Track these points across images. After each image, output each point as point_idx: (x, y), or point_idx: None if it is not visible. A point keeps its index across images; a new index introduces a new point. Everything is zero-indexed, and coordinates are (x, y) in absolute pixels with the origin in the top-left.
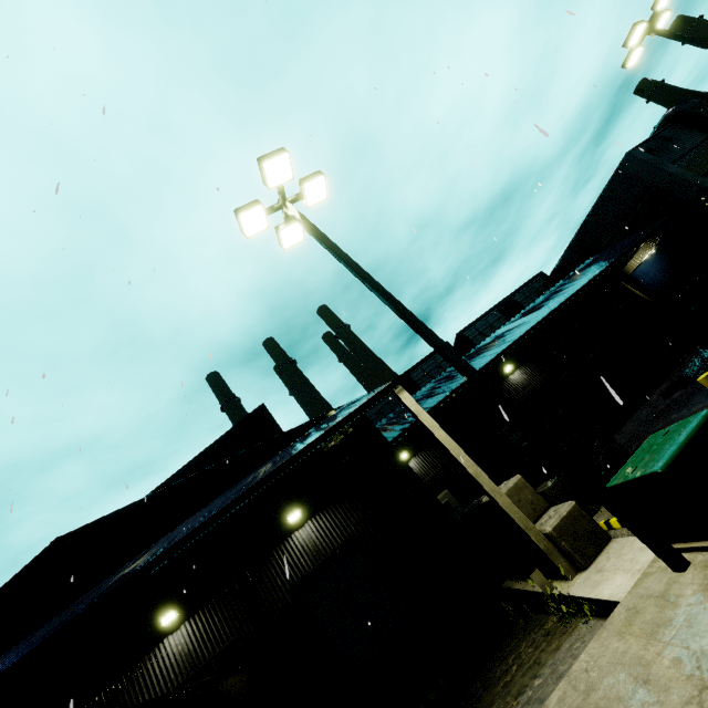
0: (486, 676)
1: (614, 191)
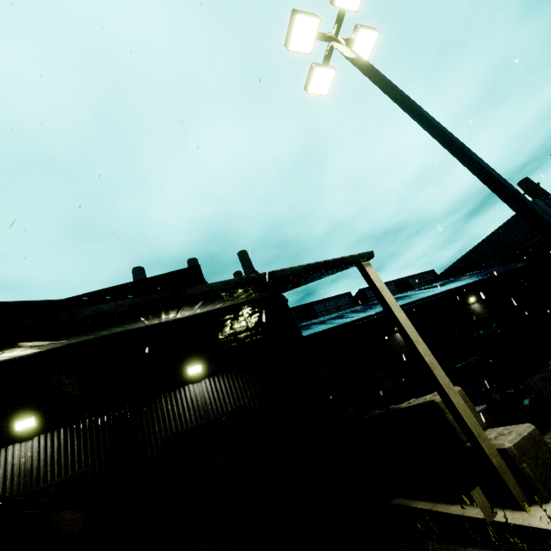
0: None
1: (512, 226)
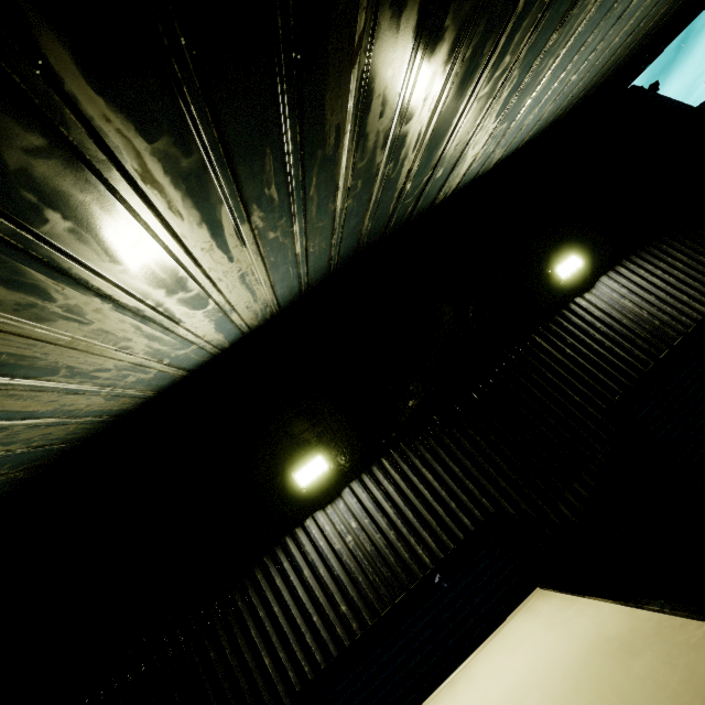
0: None
1: None
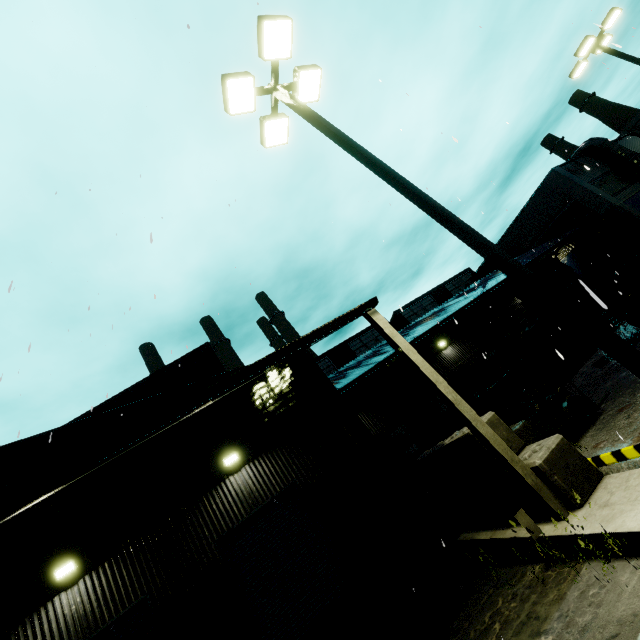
0: (454, 639)
1: (538, 202)
